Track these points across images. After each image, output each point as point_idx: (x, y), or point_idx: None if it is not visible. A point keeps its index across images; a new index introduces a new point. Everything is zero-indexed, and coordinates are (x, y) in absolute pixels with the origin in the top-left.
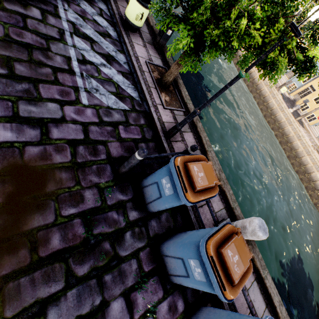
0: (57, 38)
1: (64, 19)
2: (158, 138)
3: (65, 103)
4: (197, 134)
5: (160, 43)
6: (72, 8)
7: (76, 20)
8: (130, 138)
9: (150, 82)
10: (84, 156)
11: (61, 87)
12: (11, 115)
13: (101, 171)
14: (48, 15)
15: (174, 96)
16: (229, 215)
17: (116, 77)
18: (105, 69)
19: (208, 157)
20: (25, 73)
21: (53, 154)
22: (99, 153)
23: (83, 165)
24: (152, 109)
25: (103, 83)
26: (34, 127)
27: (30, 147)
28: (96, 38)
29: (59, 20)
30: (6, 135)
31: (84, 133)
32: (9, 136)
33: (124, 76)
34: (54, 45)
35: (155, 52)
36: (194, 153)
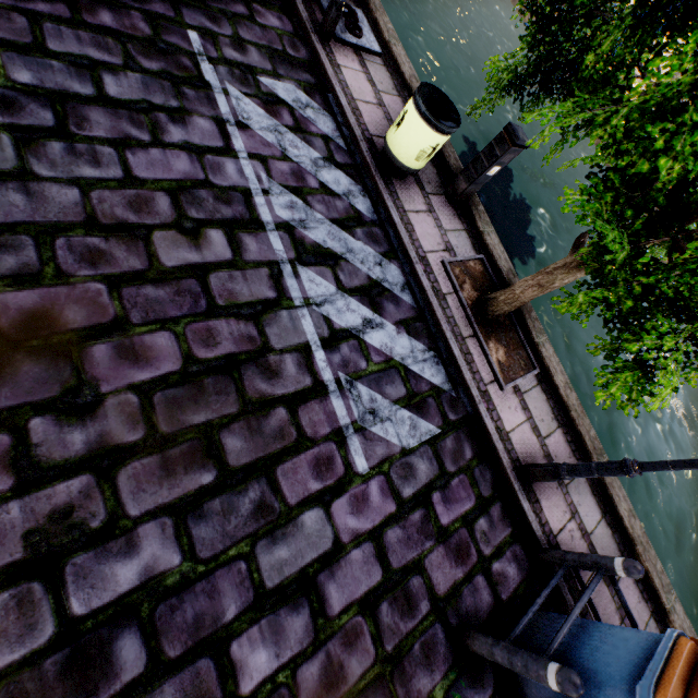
0: (271, 298)
1: (269, 225)
2: (503, 482)
3: (330, 494)
4: (569, 427)
5: (464, 193)
6: (276, 177)
7: (291, 212)
8: (458, 517)
9: (462, 322)
10: (395, 628)
11: (314, 452)
12: (253, 600)
13: (430, 651)
14: (240, 234)
15: (511, 338)
16: (662, 630)
17: (398, 344)
18: (374, 333)
19: (600, 483)
20: (245, 454)
21: (343, 660)
22: (417, 601)
23: (399, 655)
24: (482, 410)
25: (380, 384)
26: (297, 607)
27: (304, 667)
28: (339, 244)
29: (262, 235)
30: (258, 662)
31: (381, 561)
32: (264, 663)
33: (410, 332)
34: (272, 324)
35: (451, 213)
36: (575, 488)
